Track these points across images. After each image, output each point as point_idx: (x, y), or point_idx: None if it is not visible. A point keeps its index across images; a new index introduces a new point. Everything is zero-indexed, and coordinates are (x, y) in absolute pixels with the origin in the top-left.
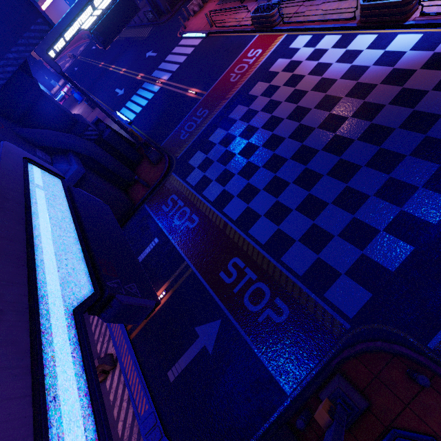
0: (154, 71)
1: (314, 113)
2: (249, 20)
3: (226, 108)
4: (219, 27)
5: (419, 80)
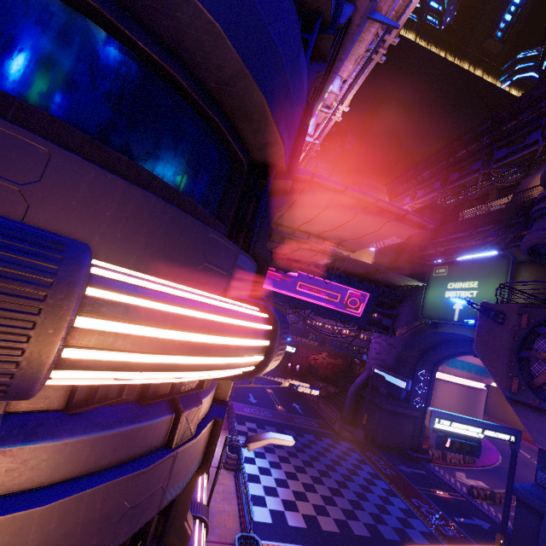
0: None
1: (310, 472)
2: None
3: None
4: None
5: (268, 444)
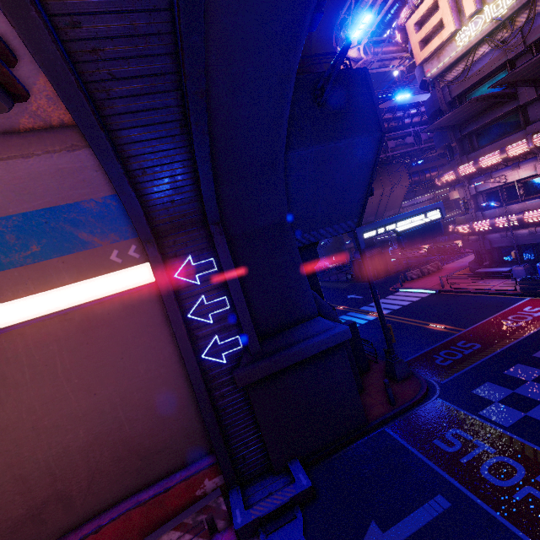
0: (363, 306)
1: None
2: (510, 286)
3: (519, 346)
4: (456, 288)
5: None
